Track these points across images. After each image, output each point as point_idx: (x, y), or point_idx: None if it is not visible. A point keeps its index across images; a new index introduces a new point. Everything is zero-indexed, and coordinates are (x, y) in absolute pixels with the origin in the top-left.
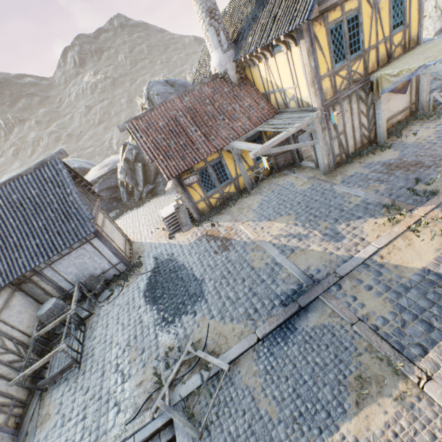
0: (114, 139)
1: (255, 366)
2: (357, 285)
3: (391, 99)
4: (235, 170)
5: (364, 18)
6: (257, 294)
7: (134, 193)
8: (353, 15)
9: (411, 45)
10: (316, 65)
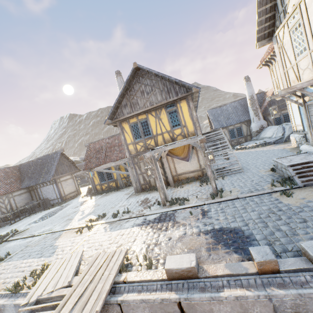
0: None
1: (7, 244)
2: (48, 237)
3: (181, 162)
4: (116, 176)
5: (151, 122)
6: (44, 226)
7: None
8: (144, 120)
9: (191, 135)
10: (124, 138)
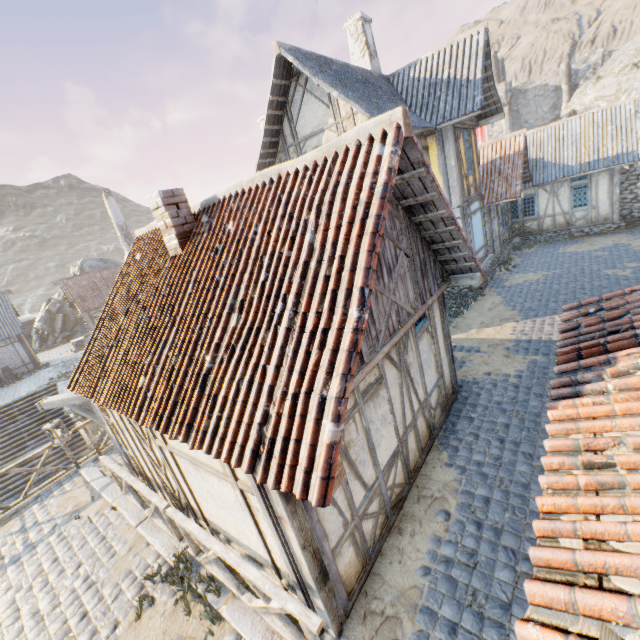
0: (27, 304)
1: None
2: None
3: None
4: None
5: None
6: None
7: (49, 339)
8: None
9: None
10: None
